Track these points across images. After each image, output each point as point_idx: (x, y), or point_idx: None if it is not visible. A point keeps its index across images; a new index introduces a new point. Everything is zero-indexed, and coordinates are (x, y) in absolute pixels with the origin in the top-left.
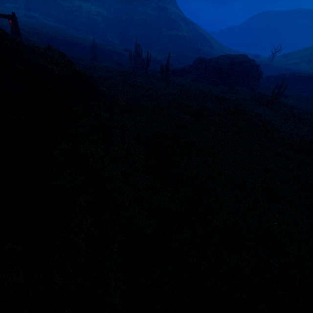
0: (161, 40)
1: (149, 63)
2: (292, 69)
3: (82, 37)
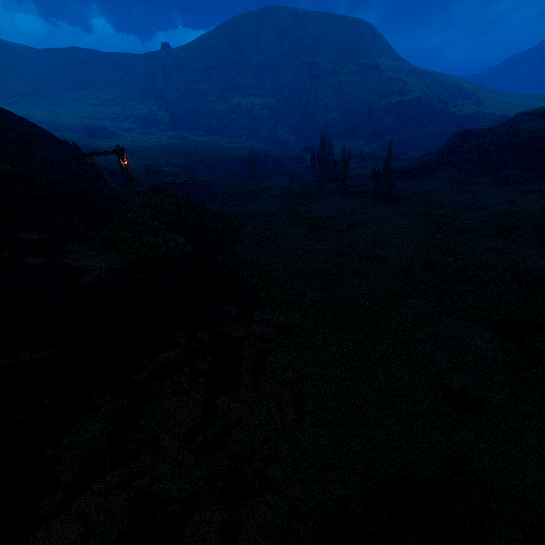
0: (369, 118)
1: (347, 168)
2: None
3: (239, 146)
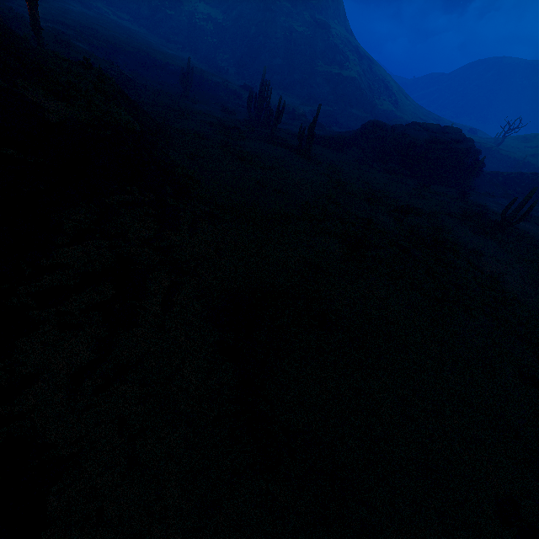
0: (310, 79)
1: (280, 118)
2: (535, 165)
3: (172, 54)
